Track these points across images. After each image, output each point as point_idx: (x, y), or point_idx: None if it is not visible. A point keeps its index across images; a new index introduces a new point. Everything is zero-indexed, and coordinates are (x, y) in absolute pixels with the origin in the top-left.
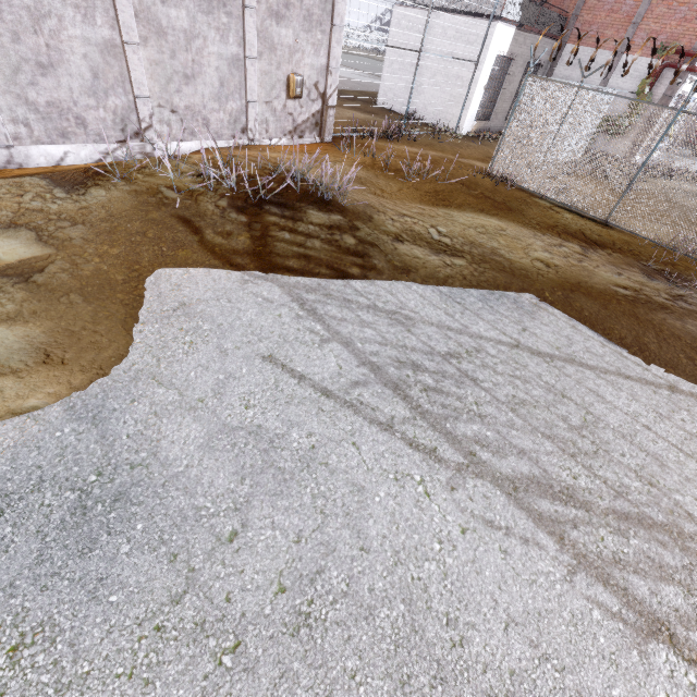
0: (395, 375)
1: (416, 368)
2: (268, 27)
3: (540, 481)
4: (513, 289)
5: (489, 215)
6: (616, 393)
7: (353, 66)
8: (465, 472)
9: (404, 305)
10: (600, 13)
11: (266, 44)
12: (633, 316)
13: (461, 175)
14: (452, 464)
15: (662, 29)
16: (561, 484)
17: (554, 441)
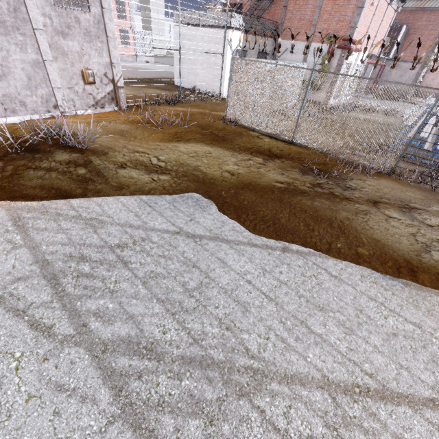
0: (59, 267)
1: (81, 260)
2: (57, 41)
3: (132, 341)
4: (200, 192)
5: (205, 144)
6: (238, 258)
7: (172, 64)
8: (67, 342)
9: (104, 213)
10: (294, 21)
11: (58, 51)
12: (278, 201)
13: (203, 122)
14: (60, 337)
15: (329, 27)
16: (149, 340)
17: (165, 304)
